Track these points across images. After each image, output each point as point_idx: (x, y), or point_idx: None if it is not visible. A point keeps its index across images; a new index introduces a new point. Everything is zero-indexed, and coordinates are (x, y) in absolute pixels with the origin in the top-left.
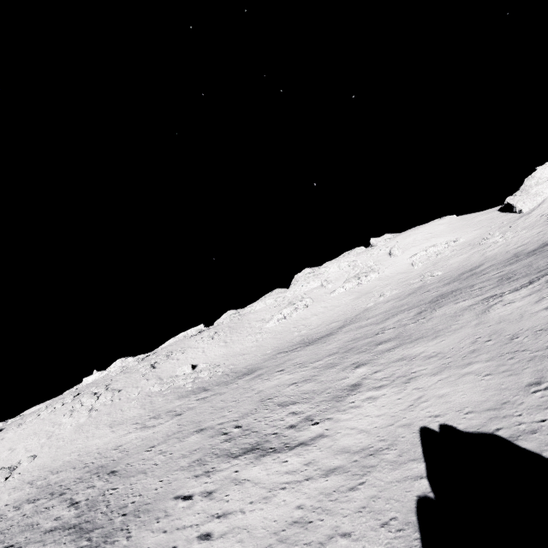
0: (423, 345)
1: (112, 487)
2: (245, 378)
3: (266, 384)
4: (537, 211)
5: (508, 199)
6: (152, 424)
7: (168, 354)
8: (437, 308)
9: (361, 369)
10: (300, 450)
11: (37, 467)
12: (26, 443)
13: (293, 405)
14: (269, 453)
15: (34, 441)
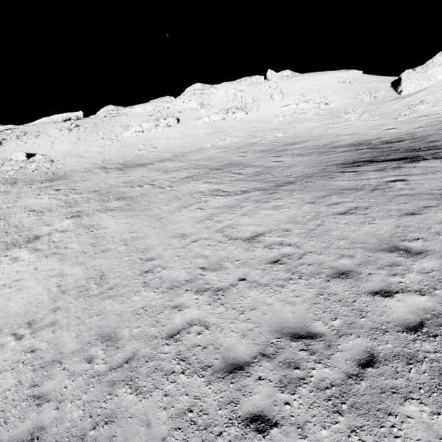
0: (118, 219)
1: None
2: (41, 185)
3: (27, 201)
4: (410, 98)
5: (405, 73)
6: None
7: (19, 135)
8: (194, 180)
9: (68, 221)
10: None
11: None
12: None
13: None
14: None
15: None
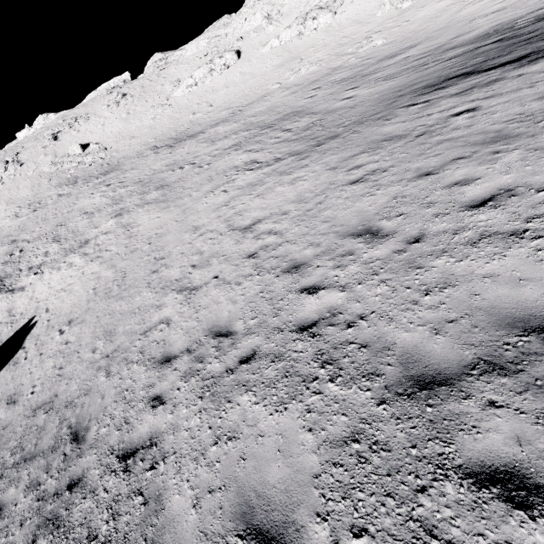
0: (151, 215)
1: None
2: (97, 181)
3: (83, 203)
4: None
5: None
6: (21, 214)
7: (70, 123)
8: (236, 150)
9: (111, 222)
10: (6, 296)
11: None
12: None
13: (55, 243)
14: None
15: None
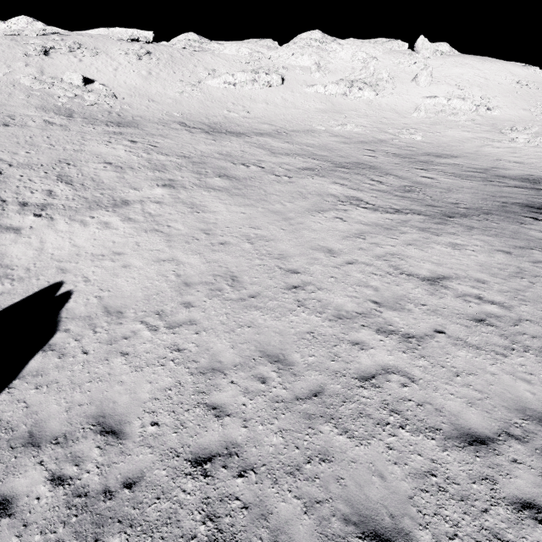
0: (228, 205)
1: None
2: (108, 128)
3: (97, 147)
4: None
5: None
6: None
7: (72, 46)
8: (318, 175)
9: (160, 190)
10: None
11: None
12: None
13: (64, 184)
14: None
15: None
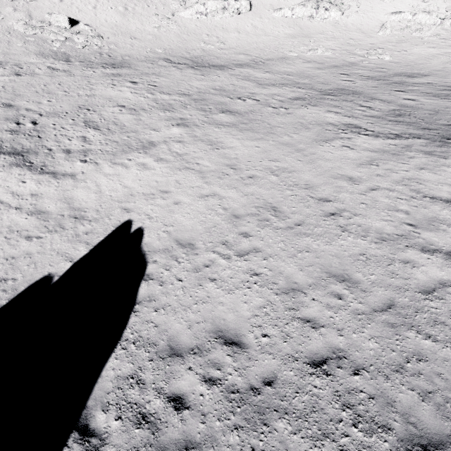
0: (242, 140)
1: None
2: (105, 70)
3: (105, 91)
4: None
5: None
6: None
7: None
8: (311, 105)
9: (177, 130)
10: (45, 179)
11: None
12: None
13: (93, 130)
14: (24, 166)
15: None
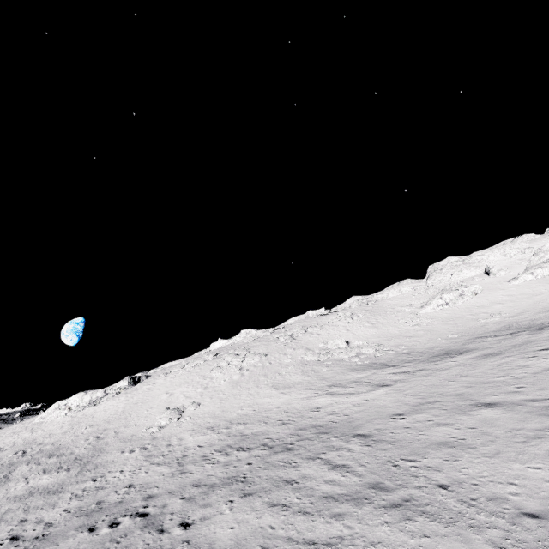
0: None
1: (399, 457)
2: (460, 357)
3: None
4: None
5: None
6: (344, 391)
7: (304, 328)
8: None
9: None
10: None
11: (206, 414)
12: (181, 389)
13: None
14: None
15: (190, 389)
